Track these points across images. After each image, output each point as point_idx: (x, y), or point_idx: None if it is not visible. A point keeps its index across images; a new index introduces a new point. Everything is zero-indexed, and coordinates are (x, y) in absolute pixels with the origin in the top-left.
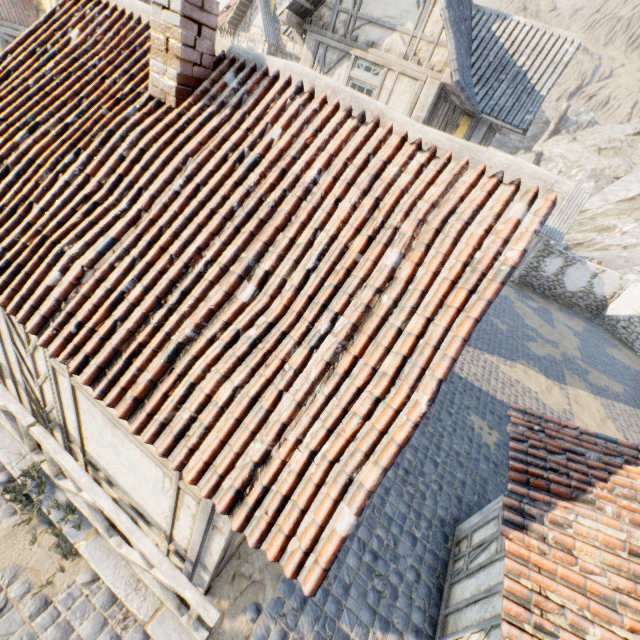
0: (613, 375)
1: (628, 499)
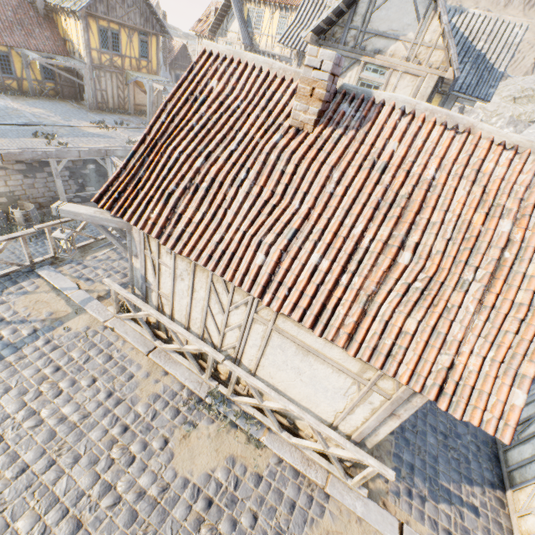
0: None
1: None
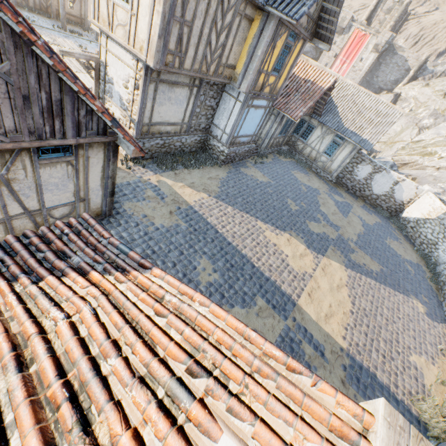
0: (378, 258)
1: (31, 298)
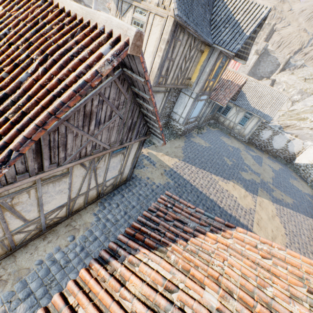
0: (289, 193)
1: (193, 253)
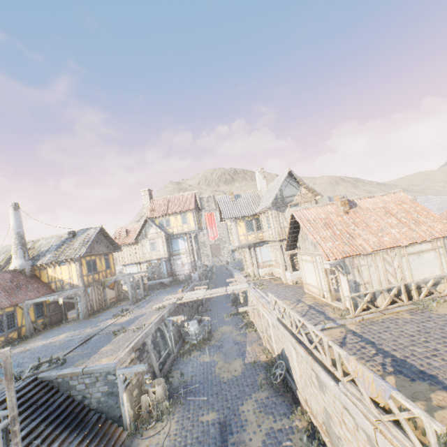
0: None
1: None
